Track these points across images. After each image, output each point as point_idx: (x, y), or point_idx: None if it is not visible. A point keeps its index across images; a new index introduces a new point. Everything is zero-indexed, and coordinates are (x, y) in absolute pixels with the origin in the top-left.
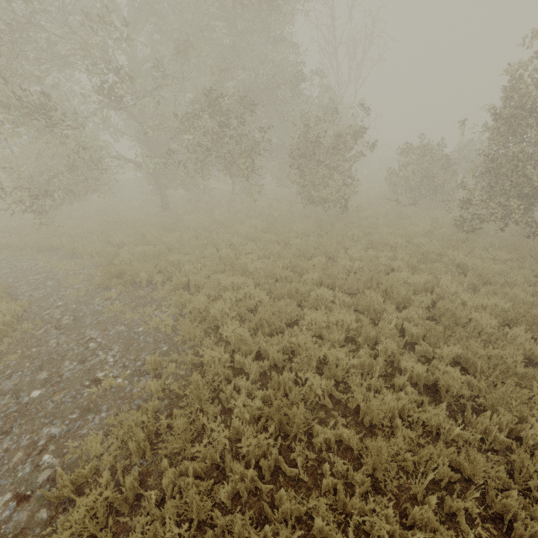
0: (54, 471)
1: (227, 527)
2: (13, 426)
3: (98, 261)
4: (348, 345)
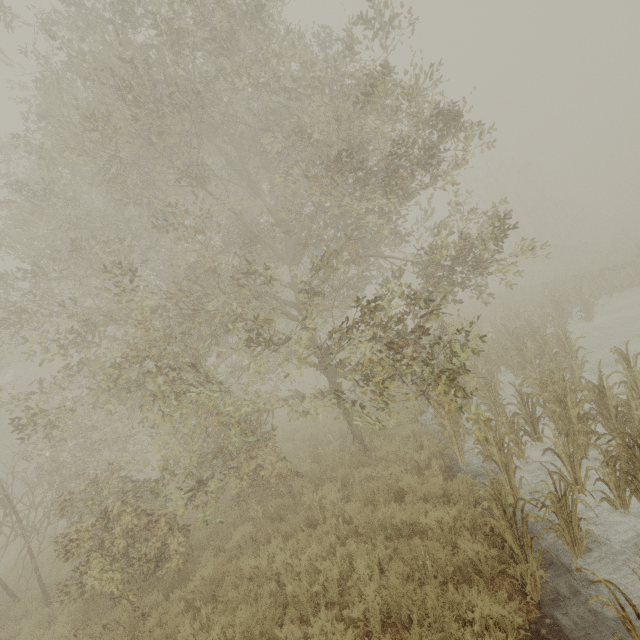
0: None
1: None
2: None
3: None
4: None
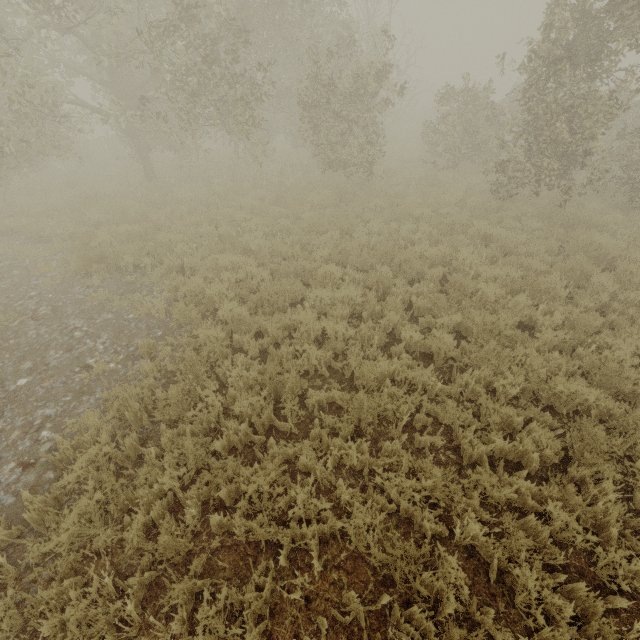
0: (55, 443)
1: (223, 470)
2: (5, 411)
3: (73, 245)
4: (353, 321)
